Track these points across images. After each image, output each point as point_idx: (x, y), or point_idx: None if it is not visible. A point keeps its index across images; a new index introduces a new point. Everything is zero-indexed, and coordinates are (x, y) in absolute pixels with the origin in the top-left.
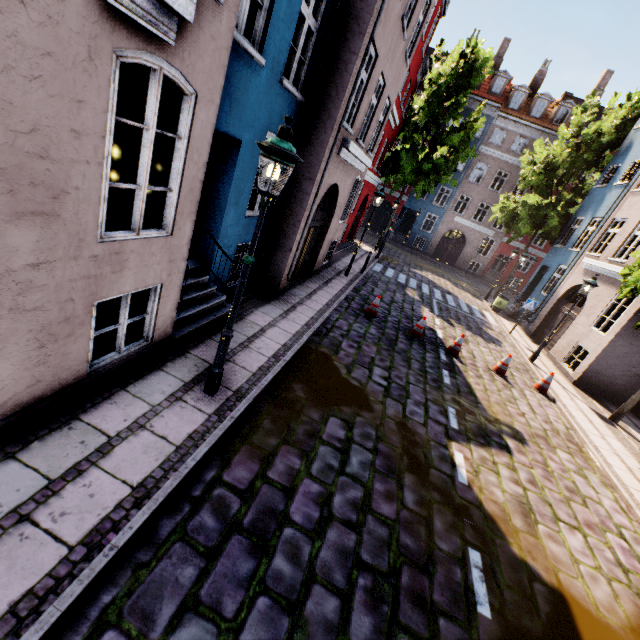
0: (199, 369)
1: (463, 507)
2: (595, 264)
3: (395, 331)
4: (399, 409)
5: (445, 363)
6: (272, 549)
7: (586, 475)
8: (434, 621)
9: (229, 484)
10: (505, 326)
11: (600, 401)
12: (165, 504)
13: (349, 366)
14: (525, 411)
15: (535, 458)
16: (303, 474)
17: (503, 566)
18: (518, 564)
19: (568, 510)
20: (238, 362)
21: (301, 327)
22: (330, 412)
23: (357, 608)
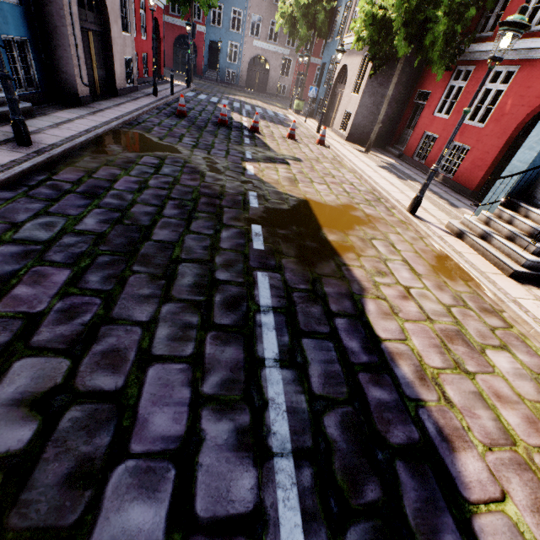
0: (9, 136)
1: (249, 181)
2: (349, 42)
3: (205, 123)
4: (205, 153)
5: (247, 136)
6: (103, 197)
7: (339, 170)
8: (221, 209)
9: (60, 180)
10: (303, 120)
11: (362, 146)
12: (5, 188)
13: (161, 137)
14: (306, 152)
15: (306, 166)
16: (123, 175)
17: (271, 195)
18: (281, 194)
19: (321, 180)
20: (49, 133)
21: (111, 119)
22: (145, 155)
23: (168, 209)
